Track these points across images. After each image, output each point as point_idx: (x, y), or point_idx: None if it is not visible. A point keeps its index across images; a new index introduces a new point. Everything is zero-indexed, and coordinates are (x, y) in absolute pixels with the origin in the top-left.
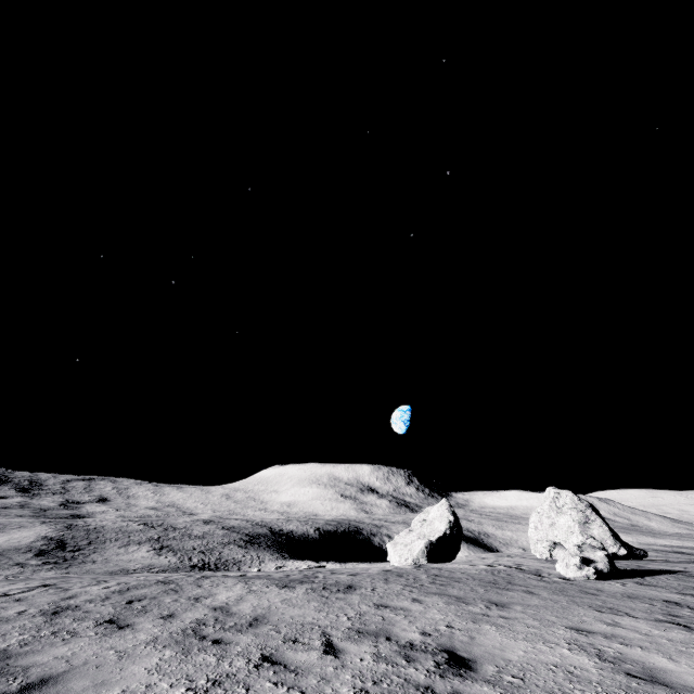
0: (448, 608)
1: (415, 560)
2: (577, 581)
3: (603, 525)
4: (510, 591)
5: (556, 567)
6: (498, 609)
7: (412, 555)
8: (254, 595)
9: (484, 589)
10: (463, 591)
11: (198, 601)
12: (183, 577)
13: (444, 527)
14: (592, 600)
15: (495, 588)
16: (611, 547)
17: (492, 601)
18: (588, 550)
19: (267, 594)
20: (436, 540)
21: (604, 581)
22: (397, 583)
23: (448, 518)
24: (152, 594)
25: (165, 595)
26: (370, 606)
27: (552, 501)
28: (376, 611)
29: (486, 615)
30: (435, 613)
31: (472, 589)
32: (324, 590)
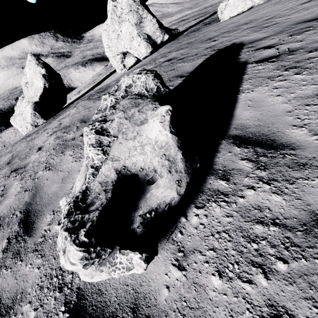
0: None
1: (33, 124)
2: None
3: (152, 19)
4: None
5: None
6: None
7: (28, 122)
8: None
9: None
10: None
11: None
12: None
13: (41, 83)
14: None
15: None
16: (159, 37)
17: None
18: (125, 127)
19: None
20: (40, 99)
21: (182, 254)
22: None
23: (40, 73)
24: None
25: None
26: None
27: (113, 12)
28: None
29: None
30: None
31: None
32: None
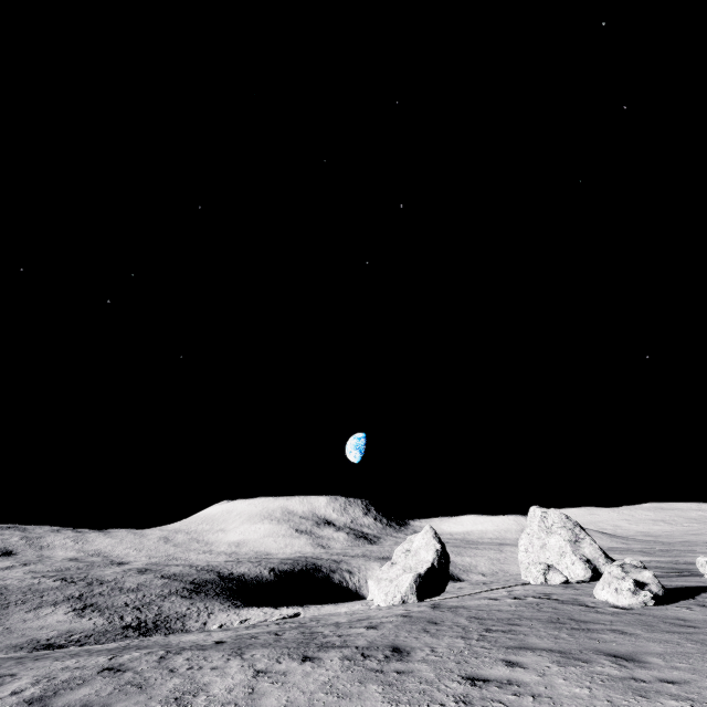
0: (573, 673)
1: (404, 597)
2: (638, 610)
3: (593, 543)
4: (598, 633)
5: (602, 594)
6: (638, 667)
7: (400, 592)
8: (270, 681)
9: (564, 633)
10: (547, 640)
11: (185, 704)
12: (140, 656)
13: (431, 557)
14: (706, 635)
15: (573, 630)
16: (603, 565)
17: (608, 652)
18: (632, 571)
19: (289, 677)
20: (425, 572)
21: (664, 607)
22: (449, 636)
23: (435, 547)
24: (100, 699)
25: (123, 698)
26: (461, 683)
27: (540, 521)
28: (479, 690)
29: (638, 680)
30: (566, 684)
31: (551, 635)
32: (367, 659)
